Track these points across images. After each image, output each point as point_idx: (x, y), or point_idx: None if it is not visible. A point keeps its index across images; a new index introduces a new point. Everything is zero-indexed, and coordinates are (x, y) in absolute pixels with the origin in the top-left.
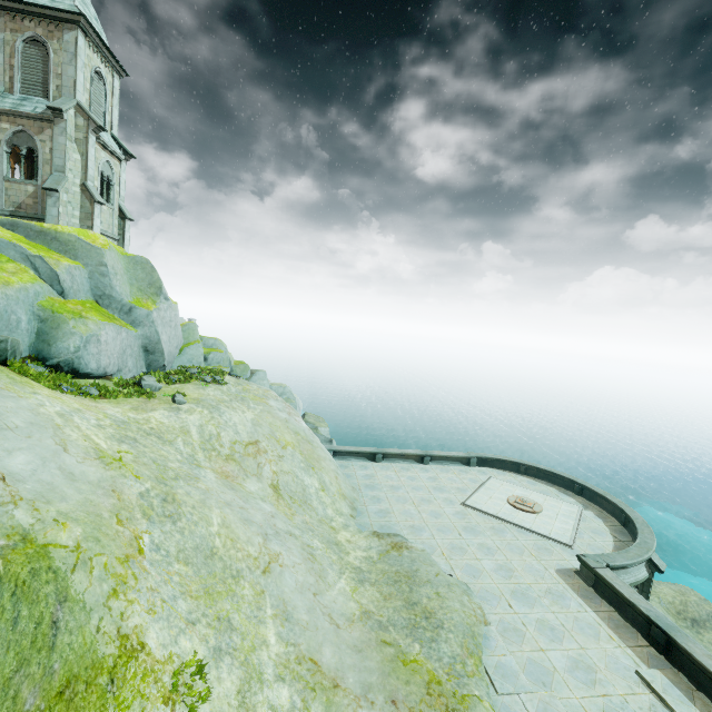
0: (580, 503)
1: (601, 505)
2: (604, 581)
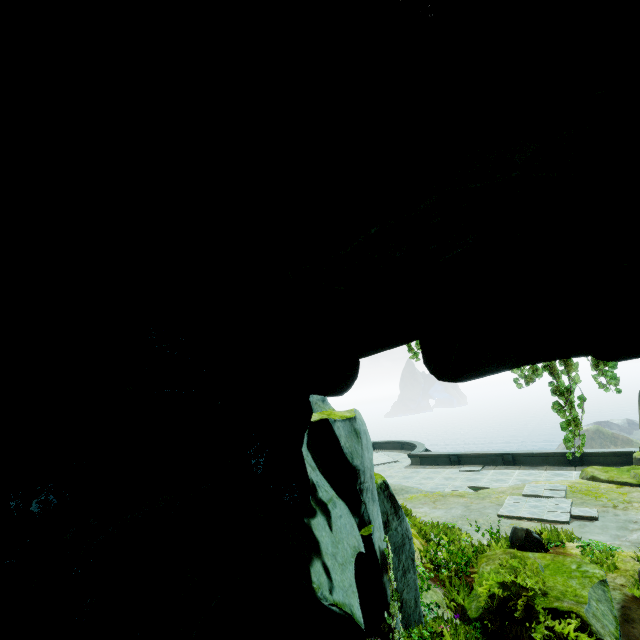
0: (378, 451)
1: (386, 448)
2: (425, 455)
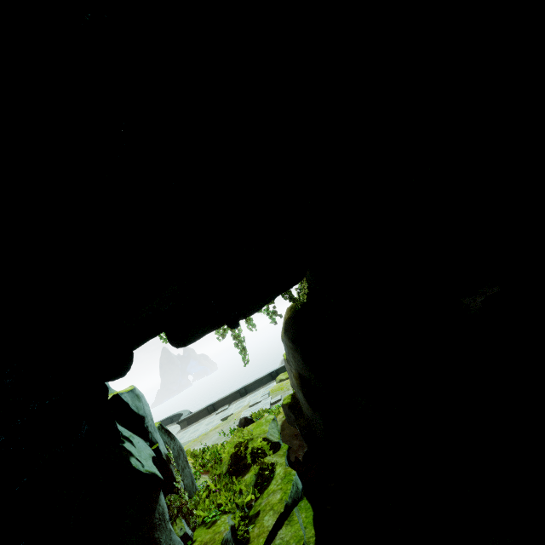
0: None
1: None
2: (190, 417)
